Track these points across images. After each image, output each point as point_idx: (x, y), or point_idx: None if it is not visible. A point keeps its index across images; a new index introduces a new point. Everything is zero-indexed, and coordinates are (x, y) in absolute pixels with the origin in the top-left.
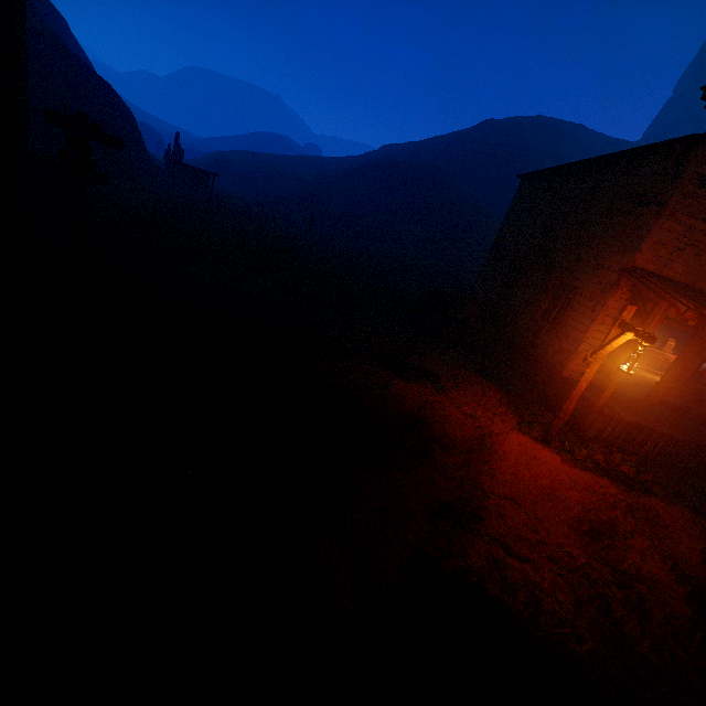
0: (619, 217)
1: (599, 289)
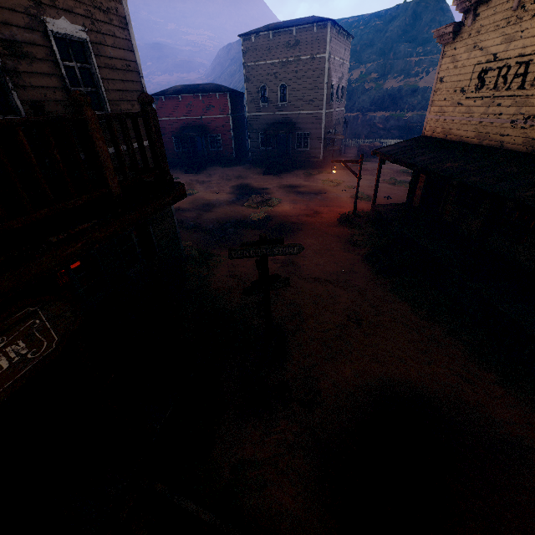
0: None
1: None
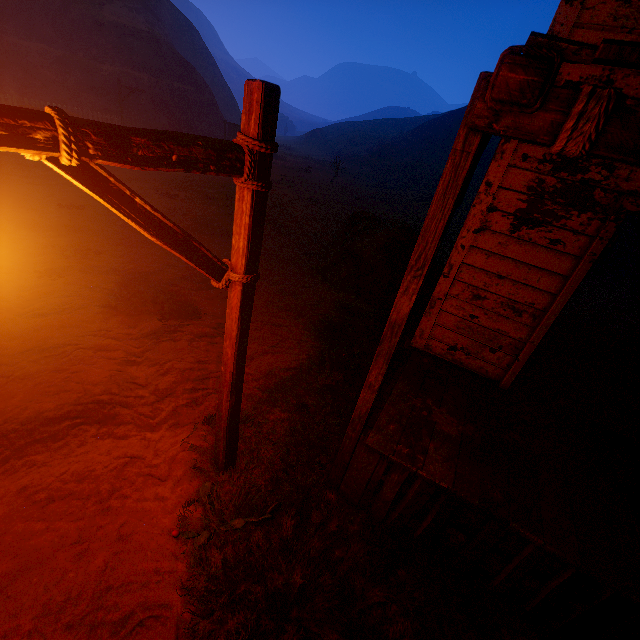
0: None
1: None
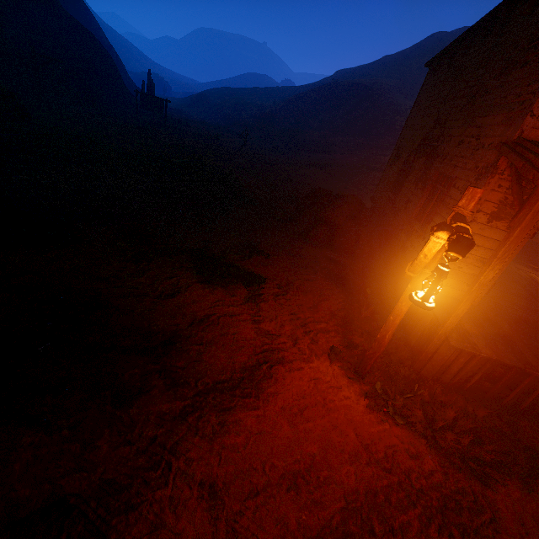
0: (513, 74)
1: (474, 176)
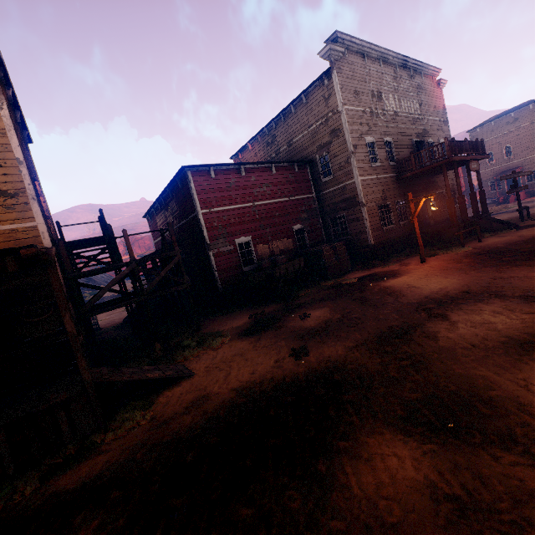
0: None
1: None
